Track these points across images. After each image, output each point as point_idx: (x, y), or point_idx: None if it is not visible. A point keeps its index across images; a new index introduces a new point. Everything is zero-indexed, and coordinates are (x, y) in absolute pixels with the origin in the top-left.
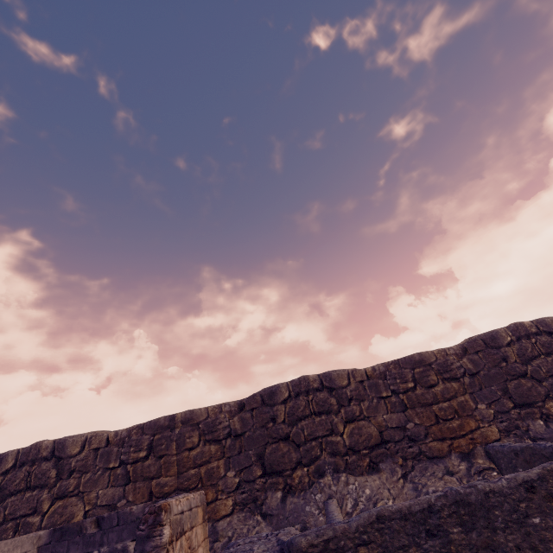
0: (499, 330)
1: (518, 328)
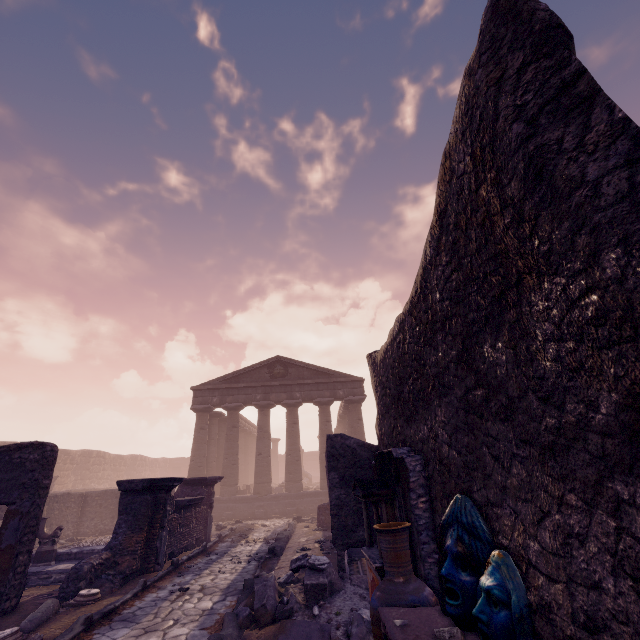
0: (95, 451)
1: (100, 453)
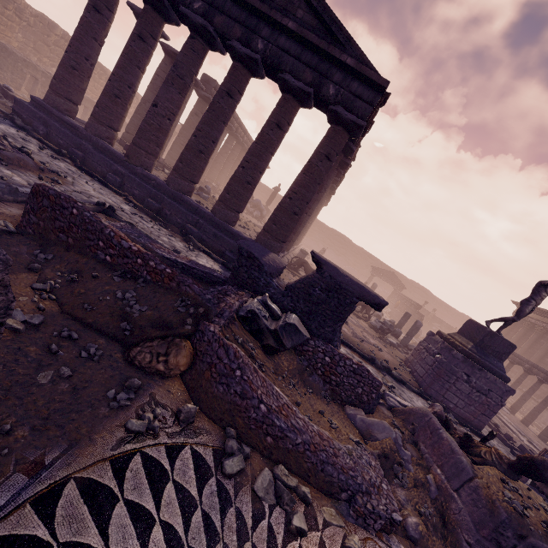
0: (60, 29)
1: (67, 36)
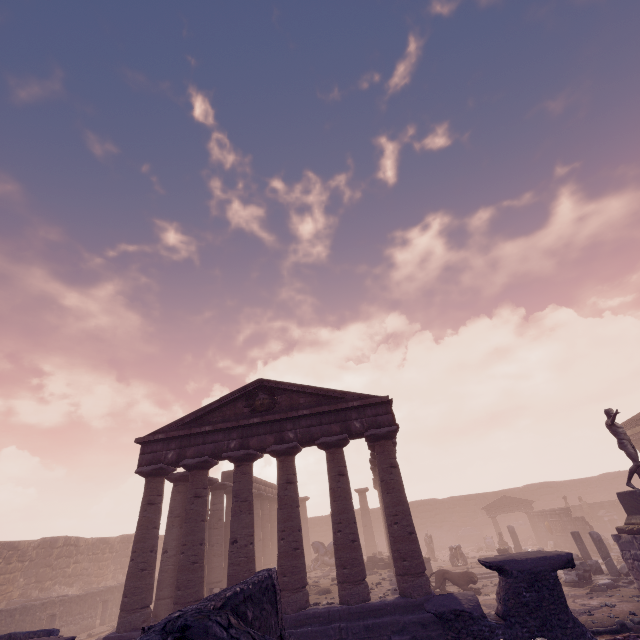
0: (61, 538)
1: (69, 540)
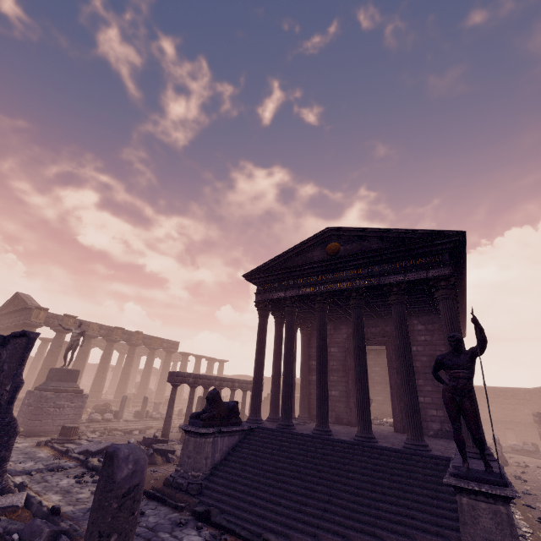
0: None
1: None
